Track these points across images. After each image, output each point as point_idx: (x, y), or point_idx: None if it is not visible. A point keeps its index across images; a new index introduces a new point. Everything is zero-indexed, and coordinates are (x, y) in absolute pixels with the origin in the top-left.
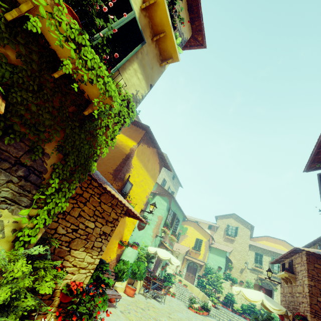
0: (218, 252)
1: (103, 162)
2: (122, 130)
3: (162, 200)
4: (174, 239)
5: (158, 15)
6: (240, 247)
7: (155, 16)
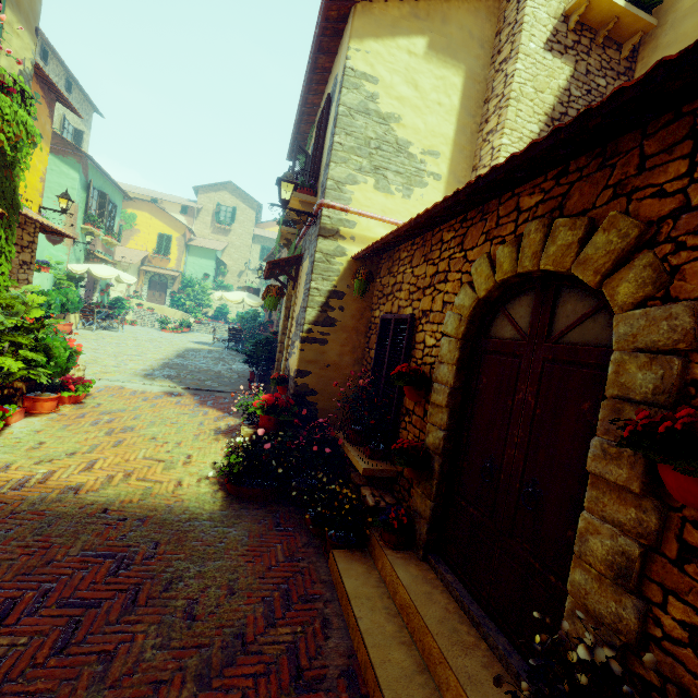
0: (203, 252)
1: None
2: None
3: (64, 165)
4: (113, 244)
5: None
6: (240, 241)
7: None
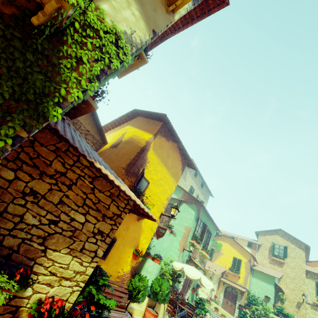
0: (263, 276)
1: (117, 158)
2: (139, 126)
3: (189, 208)
4: (205, 256)
5: None
6: (293, 273)
7: None
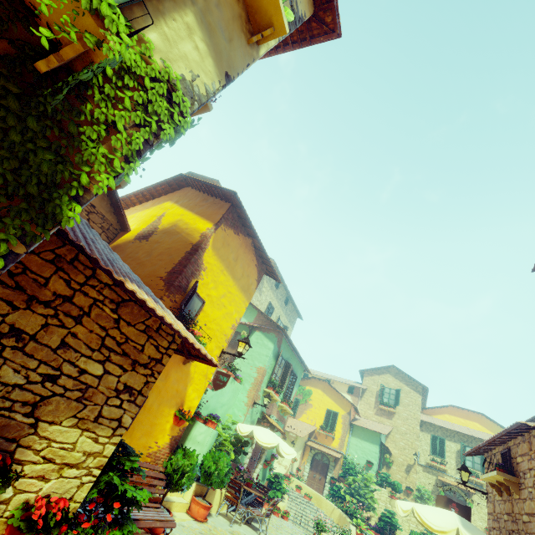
0: (366, 434)
1: (150, 260)
2: (189, 205)
3: (266, 339)
4: (287, 411)
5: None
6: (405, 426)
7: None
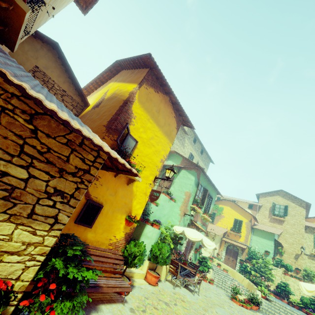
0: (263, 234)
1: (98, 117)
2: (123, 79)
3: (189, 174)
4: (207, 219)
5: None
6: (292, 229)
7: None
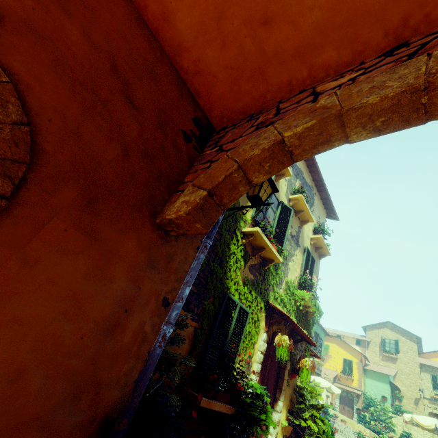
0: (377, 376)
1: None
2: None
3: None
4: (320, 364)
5: (319, 242)
6: (407, 368)
7: (317, 242)
